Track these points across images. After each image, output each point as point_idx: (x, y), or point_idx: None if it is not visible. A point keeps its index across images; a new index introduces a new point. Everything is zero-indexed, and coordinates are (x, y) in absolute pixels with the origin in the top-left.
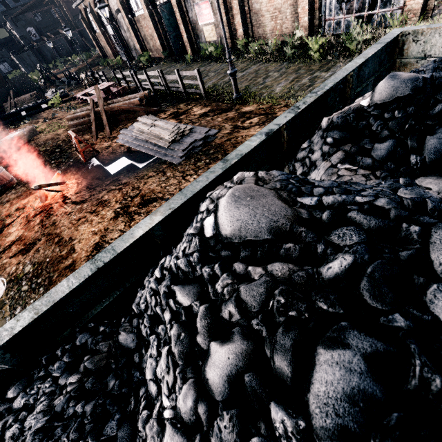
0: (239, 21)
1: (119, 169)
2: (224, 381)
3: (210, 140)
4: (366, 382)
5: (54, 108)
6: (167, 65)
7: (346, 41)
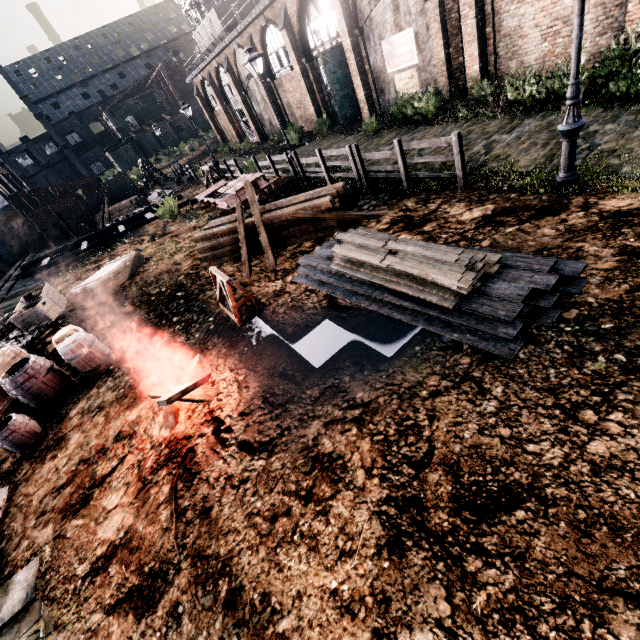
0: (474, 53)
1: (330, 355)
2: None
3: (572, 289)
4: None
5: (163, 217)
6: (330, 140)
7: None
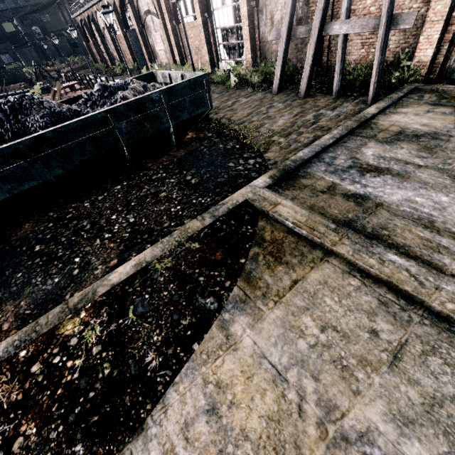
0: (176, 52)
1: None
2: None
3: None
4: None
5: None
6: (132, 75)
7: (211, 75)
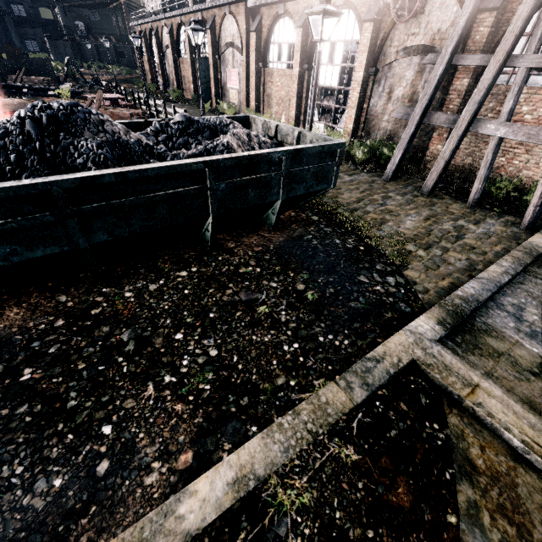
0: (254, 96)
1: None
2: (15, 115)
3: None
4: (32, 104)
5: (60, 98)
6: (190, 107)
7: None
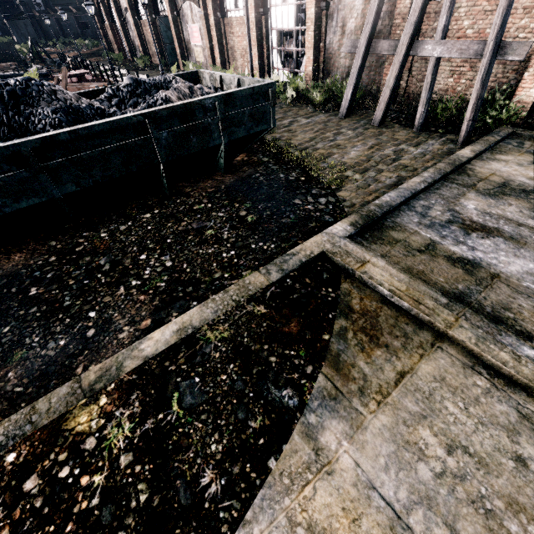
0: (218, 51)
1: None
2: None
3: None
4: None
5: None
6: (158, 72)
7: None
